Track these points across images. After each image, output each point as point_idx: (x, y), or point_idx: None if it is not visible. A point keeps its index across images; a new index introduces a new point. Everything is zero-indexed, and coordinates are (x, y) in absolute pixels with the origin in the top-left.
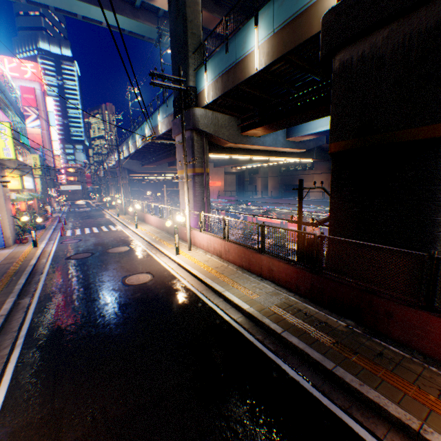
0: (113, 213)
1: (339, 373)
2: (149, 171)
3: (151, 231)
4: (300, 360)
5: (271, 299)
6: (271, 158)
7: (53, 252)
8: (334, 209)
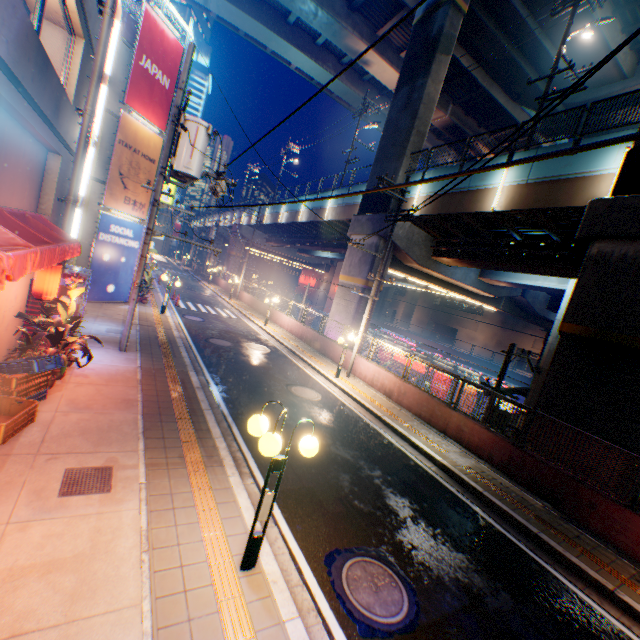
0: (218, 292)
1: (543, 537)
2: (273, 250)
3: (286, 336)
4: (503, 519)
5: (461, 459)
6: (451, 292)
7: (184, 326)
8: (547, 389)
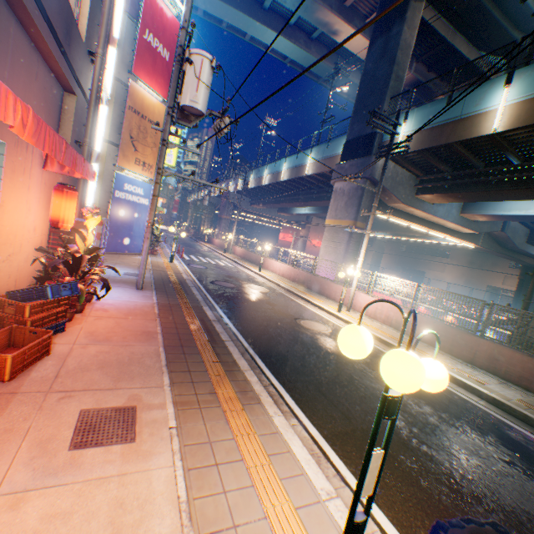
0: (214, 248)
1: None
2: (256, 212)
3: (279, 279)
4: None
5: (507, 391)
6: (431, 231)
7: (190, 272)
8: None
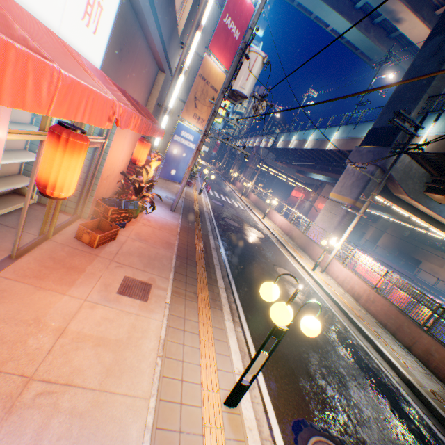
0: (234, 190)
1: None
2: (277, 168)
3: (276, 229)
4: None
5: (427, 381)
6: (432, 227)
7: (210, 206)
8: None
